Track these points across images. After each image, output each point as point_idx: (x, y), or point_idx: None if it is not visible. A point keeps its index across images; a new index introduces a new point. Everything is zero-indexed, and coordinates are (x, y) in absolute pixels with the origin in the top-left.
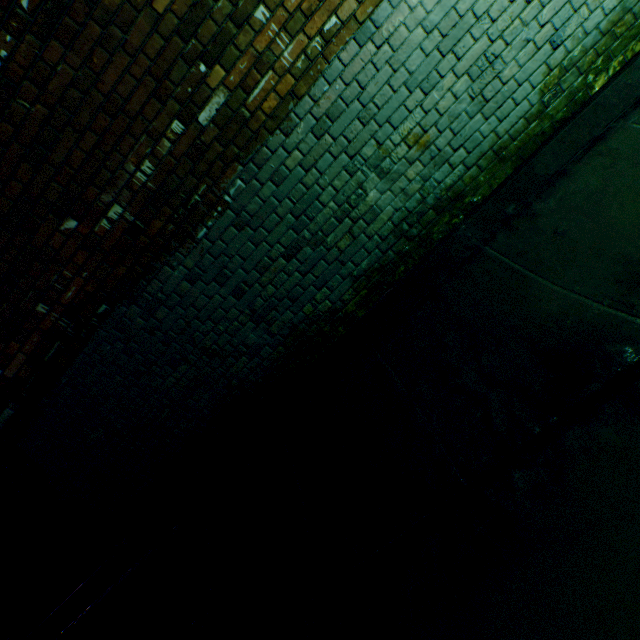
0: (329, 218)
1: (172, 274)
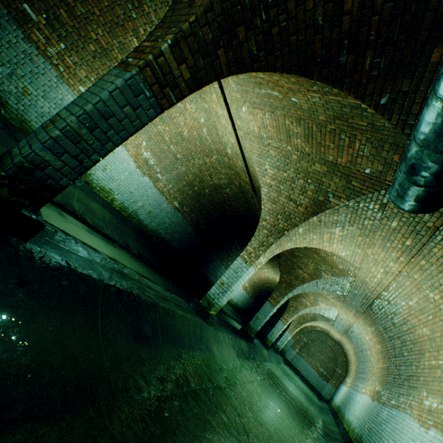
0: None
1: None
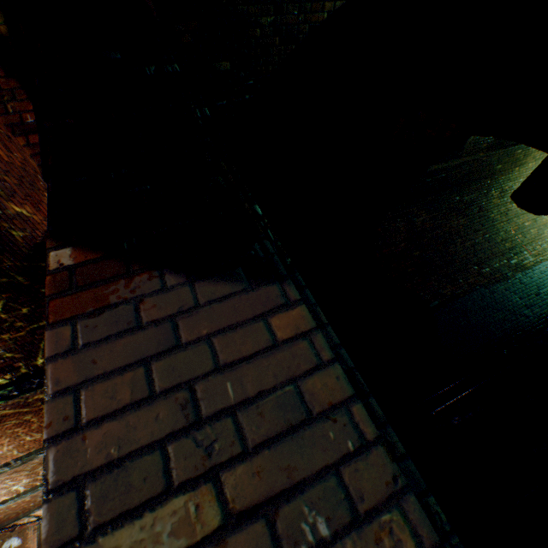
0: (547, 290)
1: (499, 287)
